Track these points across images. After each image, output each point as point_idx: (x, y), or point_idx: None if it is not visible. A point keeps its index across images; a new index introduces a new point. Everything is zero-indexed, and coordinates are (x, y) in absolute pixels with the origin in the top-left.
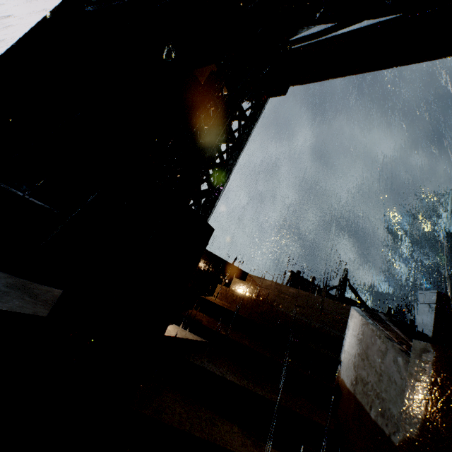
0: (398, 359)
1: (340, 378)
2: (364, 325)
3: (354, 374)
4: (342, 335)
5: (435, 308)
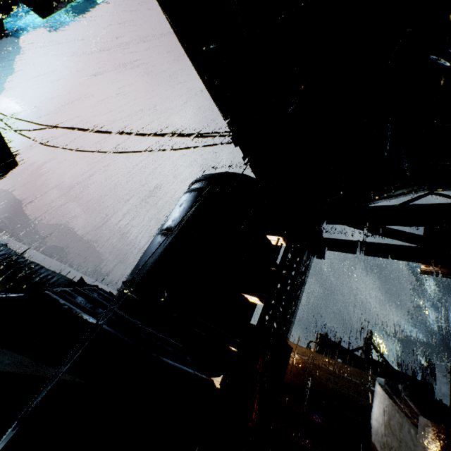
0: (411, 430)
1: (372, 442)
2: (386, 399)
3: (382, 440)
4: (370, 404)
5: (450, 379)
